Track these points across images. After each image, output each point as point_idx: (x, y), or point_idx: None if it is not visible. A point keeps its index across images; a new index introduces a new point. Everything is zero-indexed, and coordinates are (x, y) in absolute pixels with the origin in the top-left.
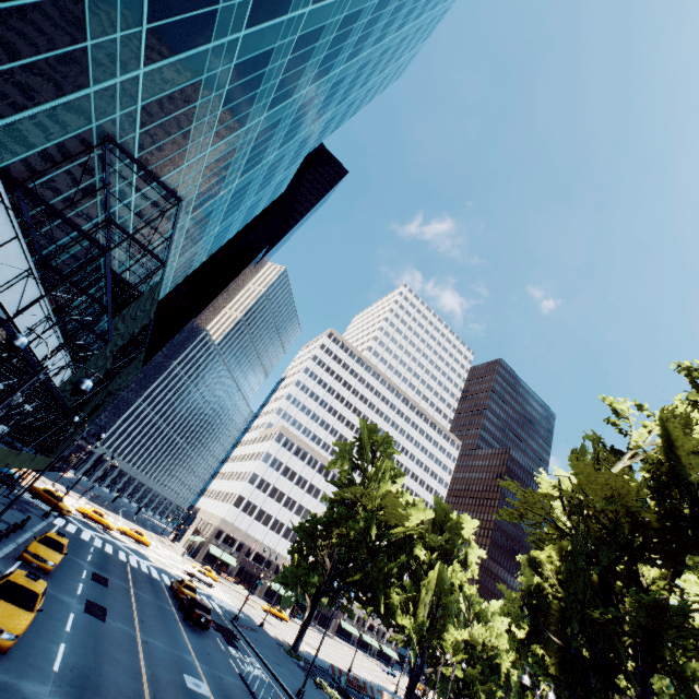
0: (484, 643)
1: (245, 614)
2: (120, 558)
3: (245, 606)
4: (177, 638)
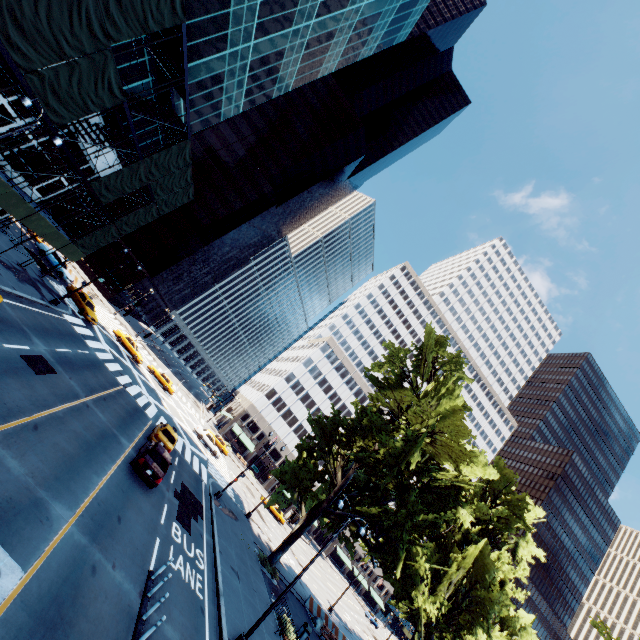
0: None
1: (237, 496)
2: (117, 378)
3: (243, 490)
4: (80, 475)
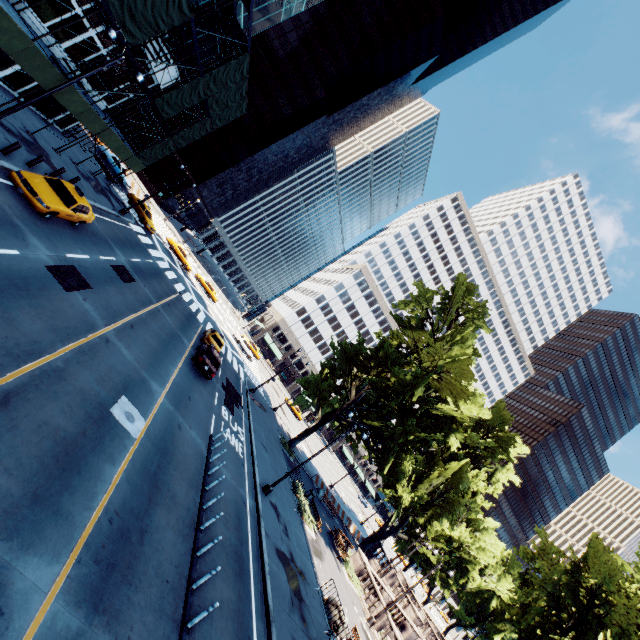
0: (462, 544)
1: (266, 394)
2: (174, 286)
3: (270, 389)
4: (163, 364)
